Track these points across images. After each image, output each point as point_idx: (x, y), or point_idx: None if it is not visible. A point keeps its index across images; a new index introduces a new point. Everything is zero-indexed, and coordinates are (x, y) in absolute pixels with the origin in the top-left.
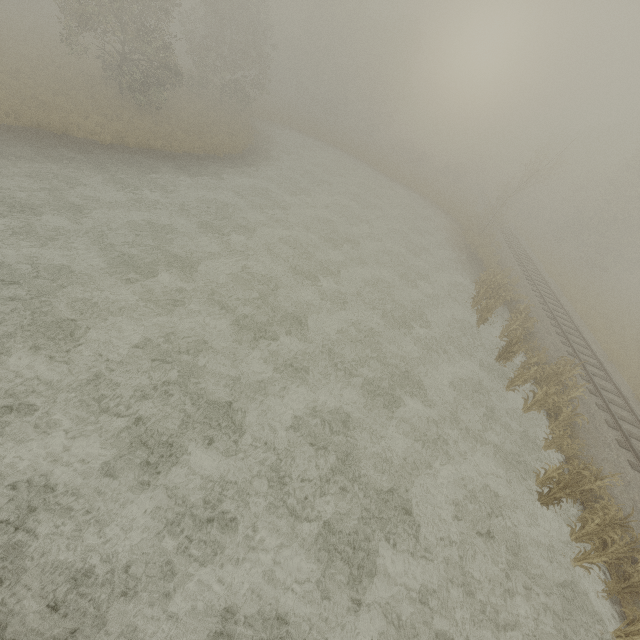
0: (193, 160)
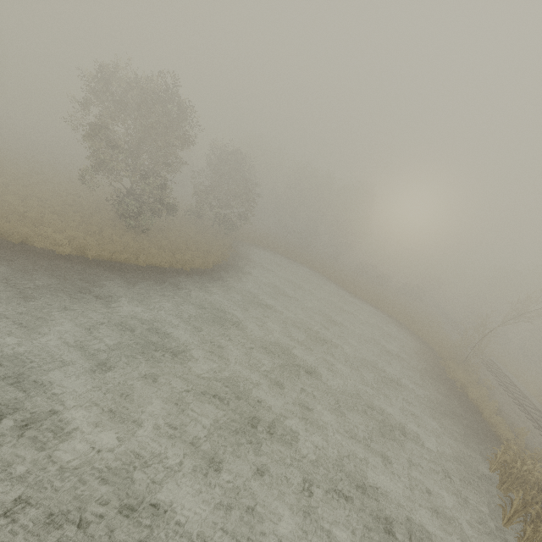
0: (153, 273)
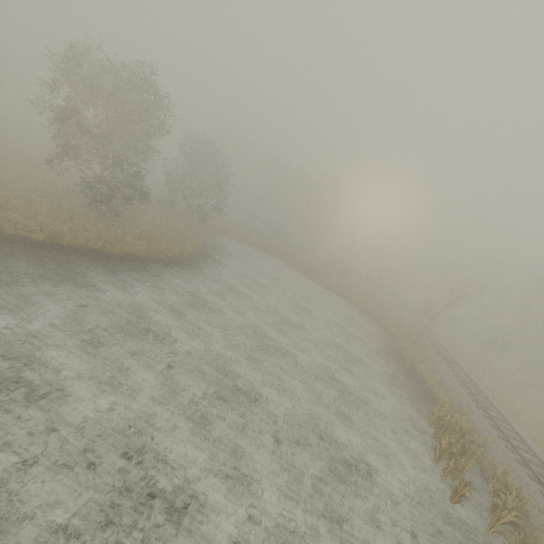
0: (130, 261)
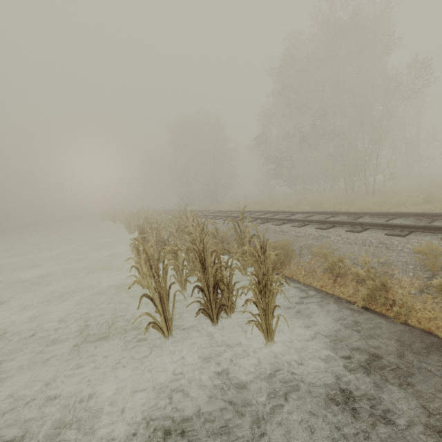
0: None
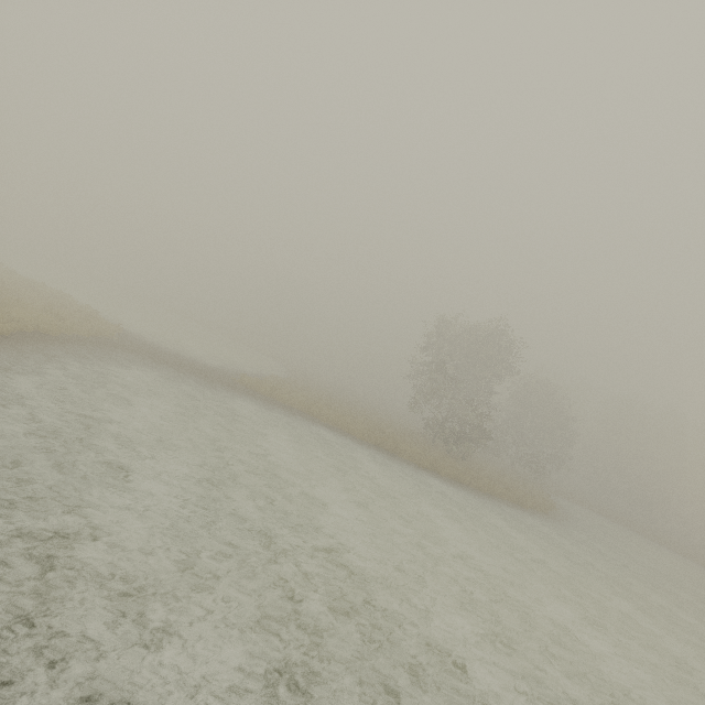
0: (497, 501)
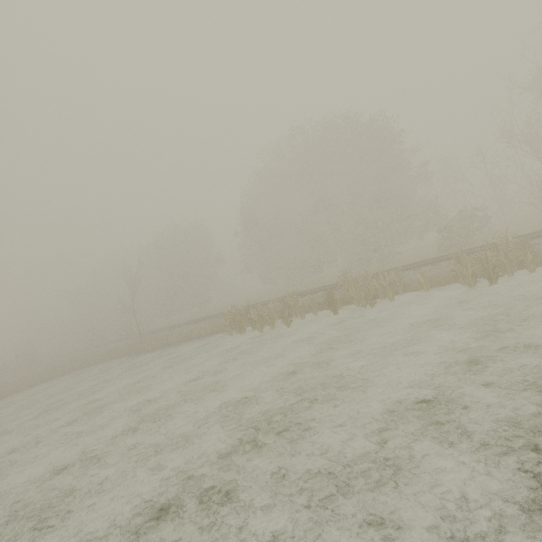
0: None
